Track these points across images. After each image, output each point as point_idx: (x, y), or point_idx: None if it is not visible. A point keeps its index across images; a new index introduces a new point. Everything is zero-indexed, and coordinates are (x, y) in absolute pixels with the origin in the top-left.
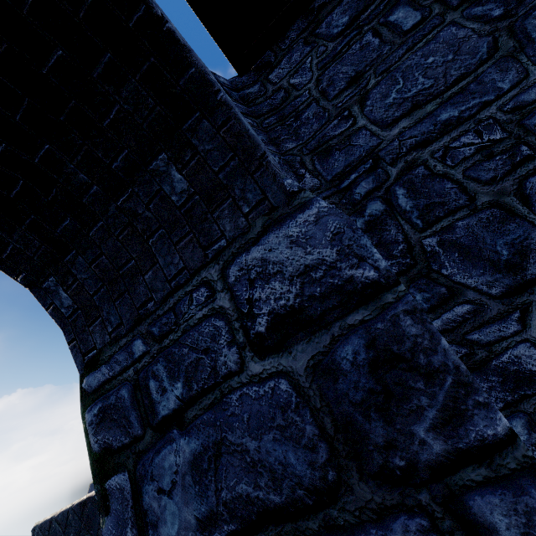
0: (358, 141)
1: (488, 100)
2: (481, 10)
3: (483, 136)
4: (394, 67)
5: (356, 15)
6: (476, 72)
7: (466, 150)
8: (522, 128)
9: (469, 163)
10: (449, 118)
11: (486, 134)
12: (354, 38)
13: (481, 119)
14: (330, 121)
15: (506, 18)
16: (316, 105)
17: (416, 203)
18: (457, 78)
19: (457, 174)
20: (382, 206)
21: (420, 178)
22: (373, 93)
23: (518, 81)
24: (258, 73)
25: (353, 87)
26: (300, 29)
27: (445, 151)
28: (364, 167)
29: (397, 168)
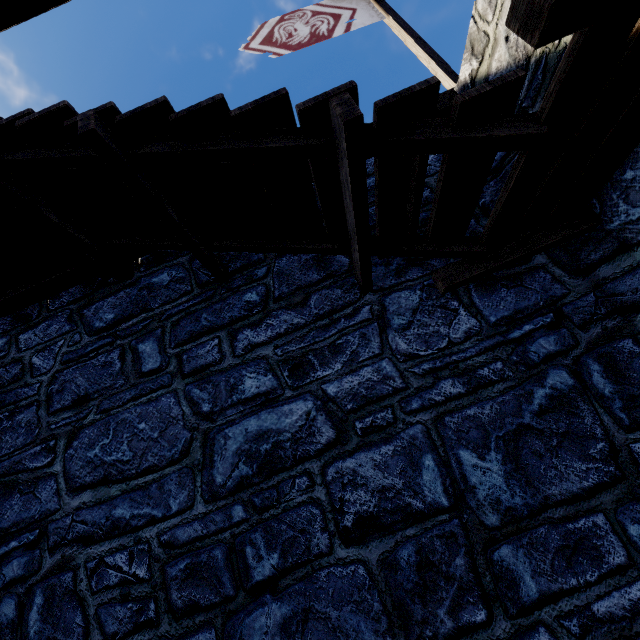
0: (42, 493)
1: (157, 515)
2: (198, 395)
3: (133, 565)
4: (115, 412)
5: (120, 319)
6: (164, 471)
7: (114, 575)
8: (162, 575)
9: (107, 597)
10: (121, 517)
11: (136, 563)
12: (105, 347)
13: (142, 538)
14: (35, 443)
15: (208, 420)
16: (36, 409)
17: (42, 629)
18: (149, 467)
19: (92, 607)
20: (14, 612)
21: (63, 591)
22: (84, 432)
23: (185, 508)
24: (14, 322)
25: (74, 411)
26: (74, 296)
27: (98, 563)
28: (28, 537)
29: (52, 560)
